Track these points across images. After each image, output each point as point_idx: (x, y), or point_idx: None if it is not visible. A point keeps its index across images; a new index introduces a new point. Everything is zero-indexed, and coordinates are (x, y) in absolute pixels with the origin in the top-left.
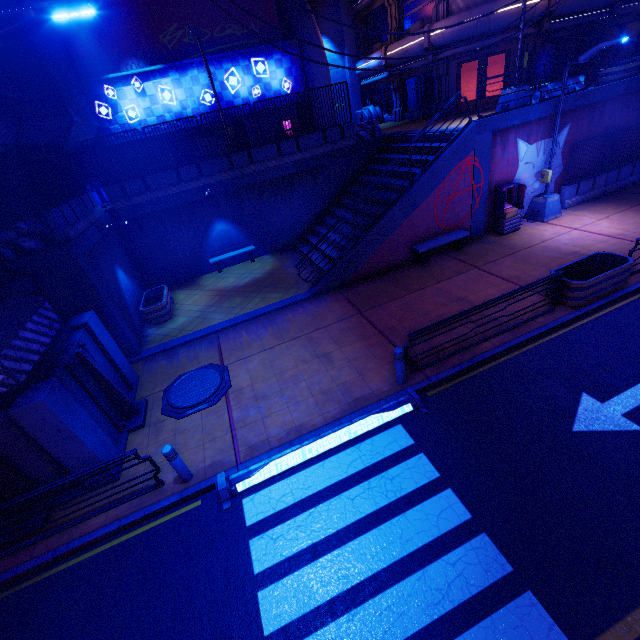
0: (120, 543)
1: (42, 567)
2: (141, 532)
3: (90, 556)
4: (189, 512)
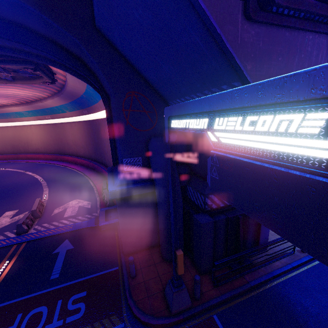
0: (297, 274)
1: (268, 280)
2: (302, 270)
3: (287, 278)
4: (317, 265)
